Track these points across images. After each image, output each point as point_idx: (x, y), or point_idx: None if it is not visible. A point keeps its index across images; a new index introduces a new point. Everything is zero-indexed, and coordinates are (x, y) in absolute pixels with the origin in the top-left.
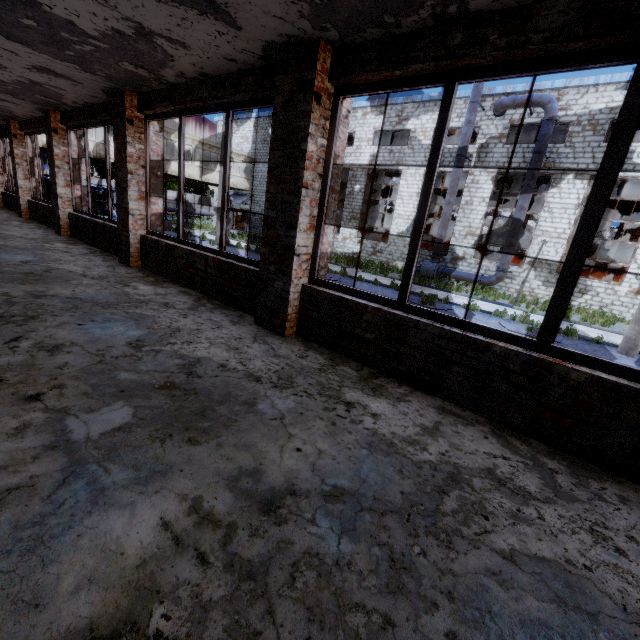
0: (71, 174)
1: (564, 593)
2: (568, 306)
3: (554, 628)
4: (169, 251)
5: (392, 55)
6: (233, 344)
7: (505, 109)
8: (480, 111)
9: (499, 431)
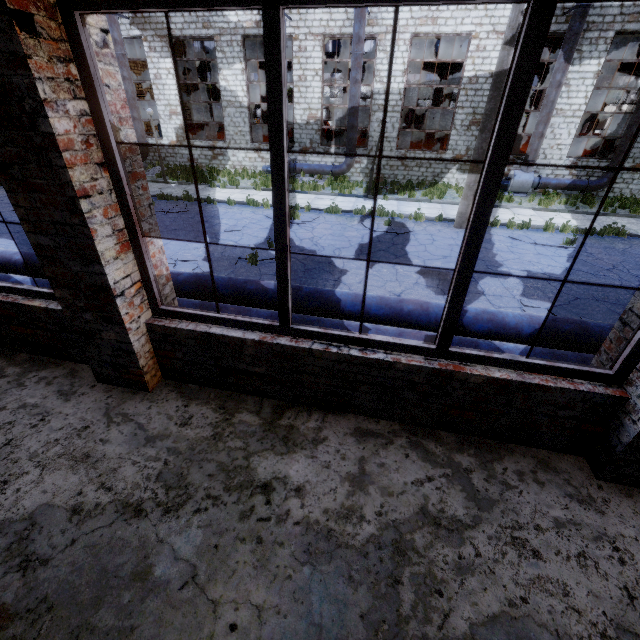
0: None
1: None
2: (411, 184)
3: None
4: None
5: None
6: (78, 448)
7: None
8: None
9: (414, 437)
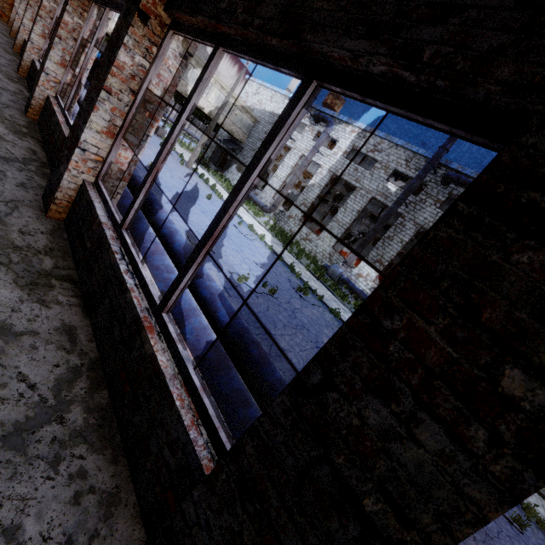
0: (50, 29)
1: None
2: None
3: None
4: (51, 115)
5: (195, 2)
6: None
7: (449, 181)
8: (433, 174)
9: (86, 369)
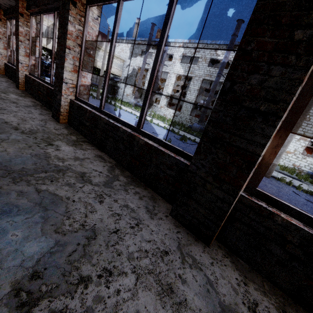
0: (7, 43)
1: (46, 203)
2: None
3: (20, 208)
4: (33, 82)
5: None
6: (26, 119)
7: None
8: (233, 53)
9: (115, 166)
